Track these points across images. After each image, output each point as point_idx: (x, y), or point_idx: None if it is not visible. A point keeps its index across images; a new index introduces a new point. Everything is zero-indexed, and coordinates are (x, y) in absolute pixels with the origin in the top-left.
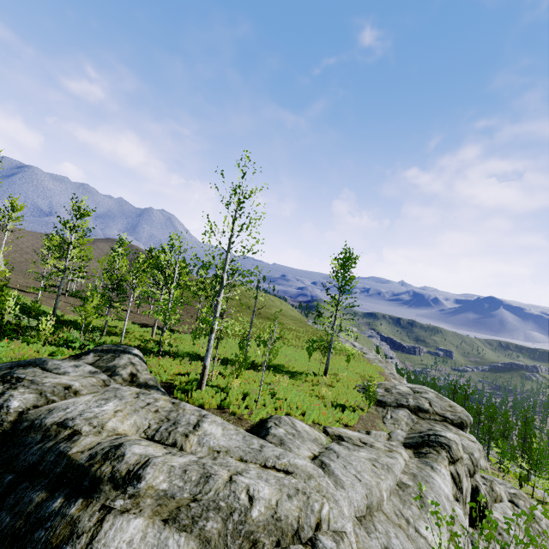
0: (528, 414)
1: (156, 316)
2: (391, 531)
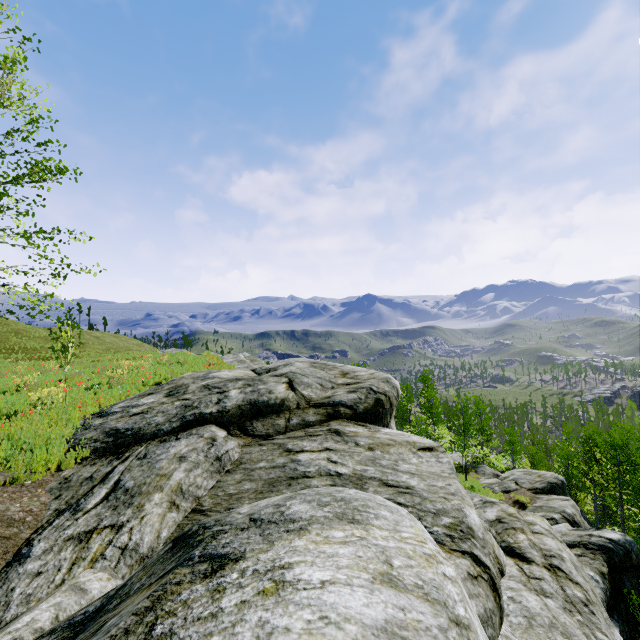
0: (427, 377)
1: None
2: None
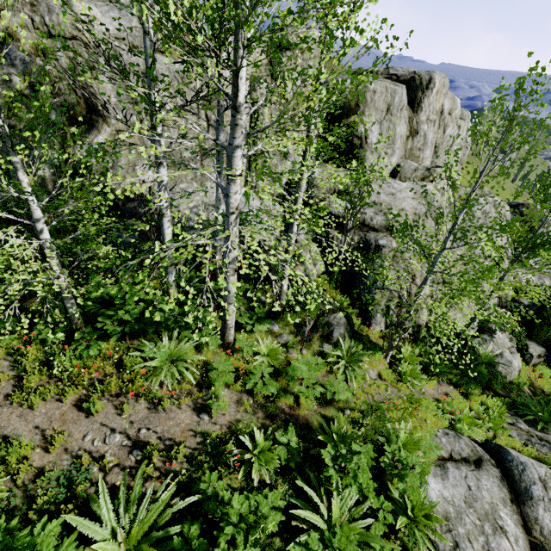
0: None
1: None
2: None
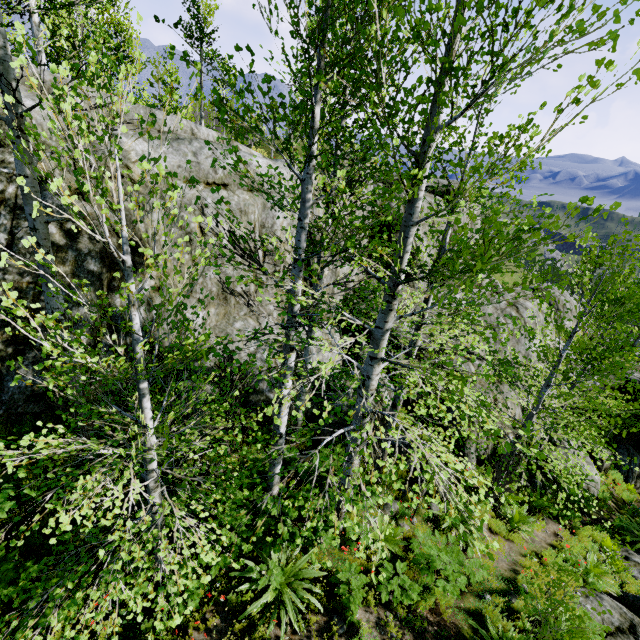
0: None
1: None
2: None
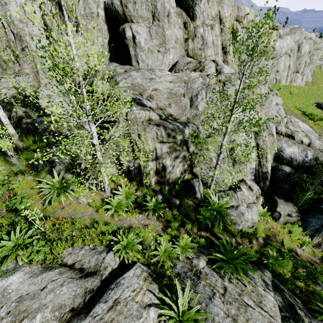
0: None
1: None
2: None
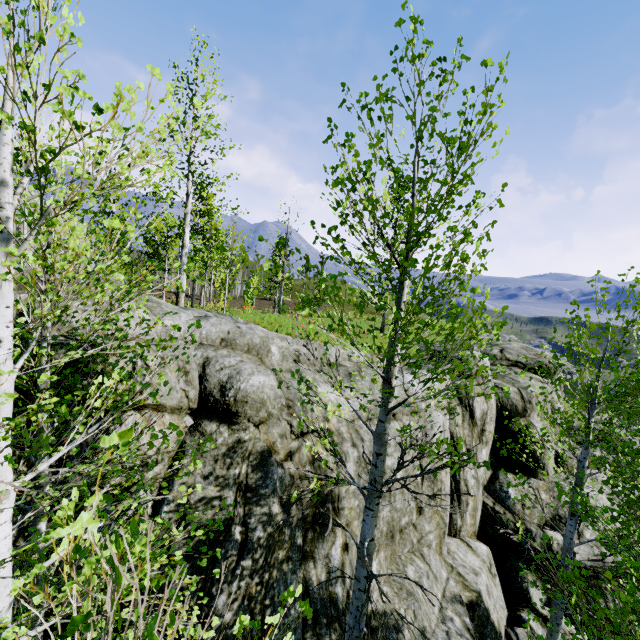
0: None
1: (202, 285)
2: (240, 359)
